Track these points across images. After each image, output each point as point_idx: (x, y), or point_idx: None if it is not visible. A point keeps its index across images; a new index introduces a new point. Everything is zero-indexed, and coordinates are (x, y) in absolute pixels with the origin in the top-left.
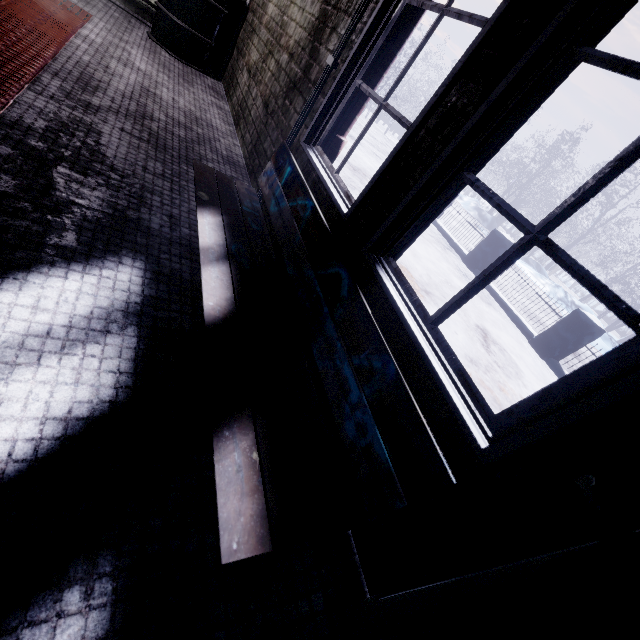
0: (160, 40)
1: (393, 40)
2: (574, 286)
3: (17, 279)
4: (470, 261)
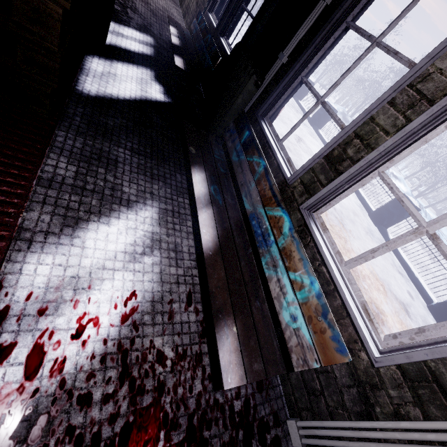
0: None
1: None
2: (411, 179)
3: (127, 27)
4: (312, 120)
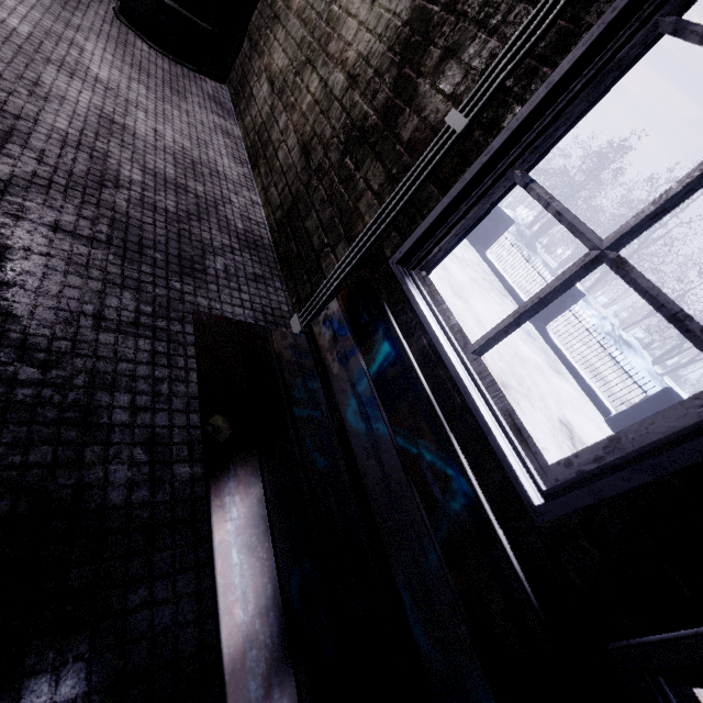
0: (133, 23)
1: (597, 98)
2: (610, 307)
3: None
4: None
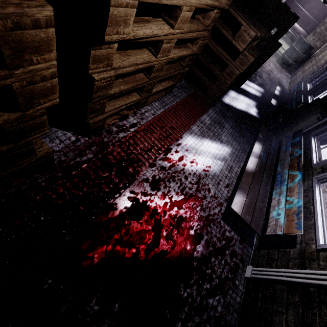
0: (278, 62)
1: None
2: None
3: (253, 83)
4: None
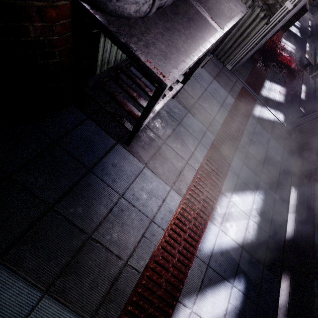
0: None
1: None
2: None
3: None
4: None
